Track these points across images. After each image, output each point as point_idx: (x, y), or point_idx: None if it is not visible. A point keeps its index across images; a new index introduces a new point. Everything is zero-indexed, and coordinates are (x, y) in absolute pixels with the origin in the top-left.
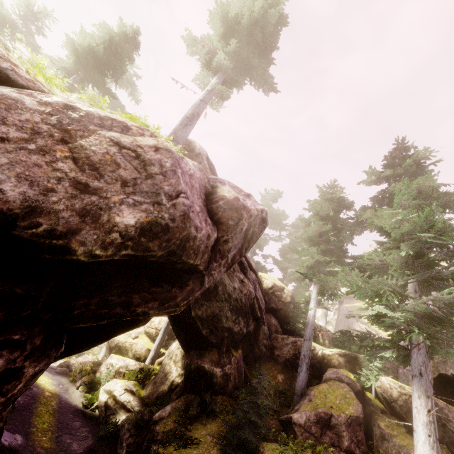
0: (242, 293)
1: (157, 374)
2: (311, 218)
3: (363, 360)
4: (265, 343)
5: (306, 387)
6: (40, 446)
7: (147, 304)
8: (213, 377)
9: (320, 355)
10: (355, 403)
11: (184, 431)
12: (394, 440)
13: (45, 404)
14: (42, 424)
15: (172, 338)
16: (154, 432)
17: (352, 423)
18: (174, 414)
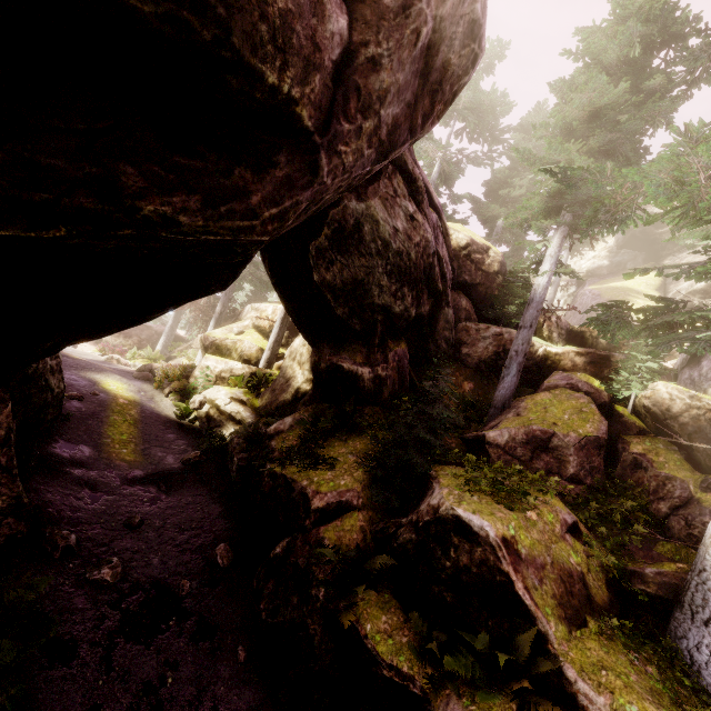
0: (412, 241)
1: (275, 381)
2: (577, 77)
3: (625, 359)
4: (447, 337)
5: (512, 398)
6: (119, 459)
7: (166, 197)
8: (358, 380)
9: (541, 354)
10: (596, 420)
11: (314, 448)
12: (657, 469)
13: (121, 413)
14: (120, 435)
15: (297, 334)
16: (270, 448)
17: (588, 446)
18: (298, 428)
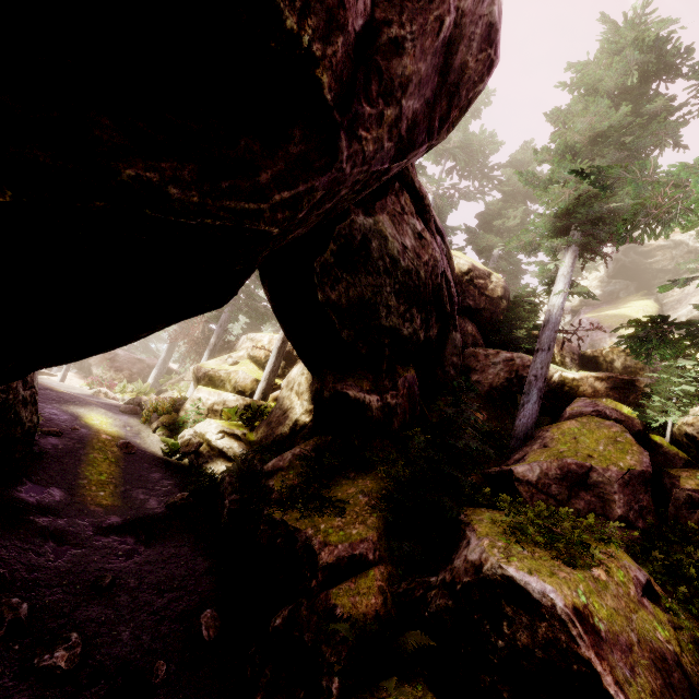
0: (421, 260)
1: (271, 412)
2: (574, 105)
3: (656, 382)
4: (455, 363)
5: (535, 427)
6: (94, 503)
7: (152, 161)
8: (365, 409)
9: (556, 379)
10: (635, 451)
11: (318, 489)
12: None
13: (102, 450)
14: (99, 475)
15: (293, 364)
16: (267, 489)
17: (632, 482)
18: (299, 464)
